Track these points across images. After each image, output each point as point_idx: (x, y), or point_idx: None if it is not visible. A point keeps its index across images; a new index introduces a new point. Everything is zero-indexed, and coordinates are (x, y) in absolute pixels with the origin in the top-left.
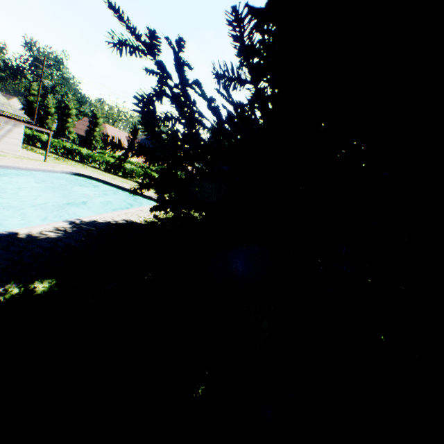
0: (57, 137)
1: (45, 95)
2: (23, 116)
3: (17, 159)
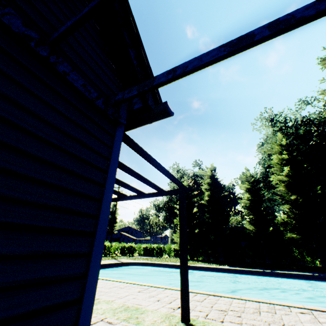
0: None
1: None
2: None
3: None
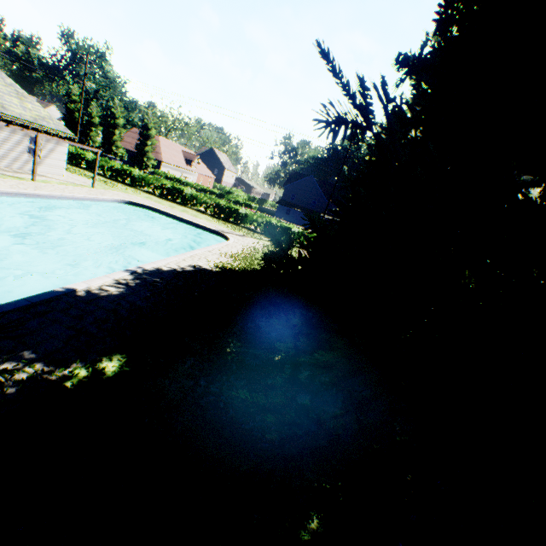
0: (103, 153)
1: (87, 101)
2: (66, 132)
3: (62, 185)
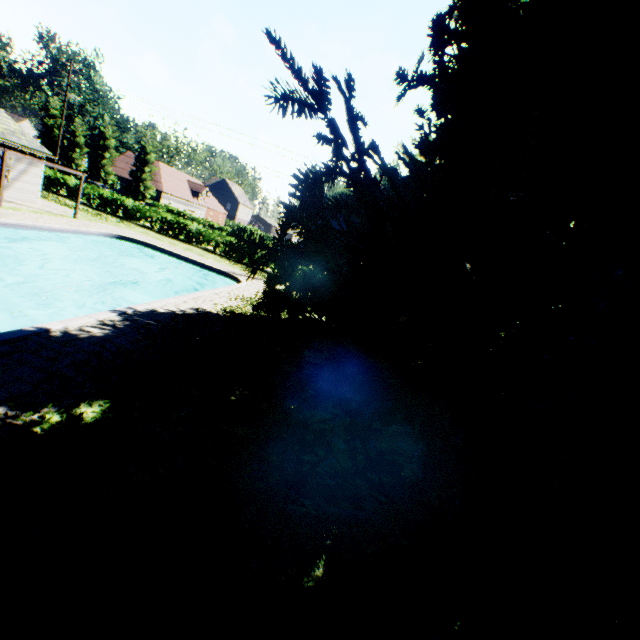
0: (89, 179)
1: (70, 117)
2: (42, 151)
3: (36, 214)
